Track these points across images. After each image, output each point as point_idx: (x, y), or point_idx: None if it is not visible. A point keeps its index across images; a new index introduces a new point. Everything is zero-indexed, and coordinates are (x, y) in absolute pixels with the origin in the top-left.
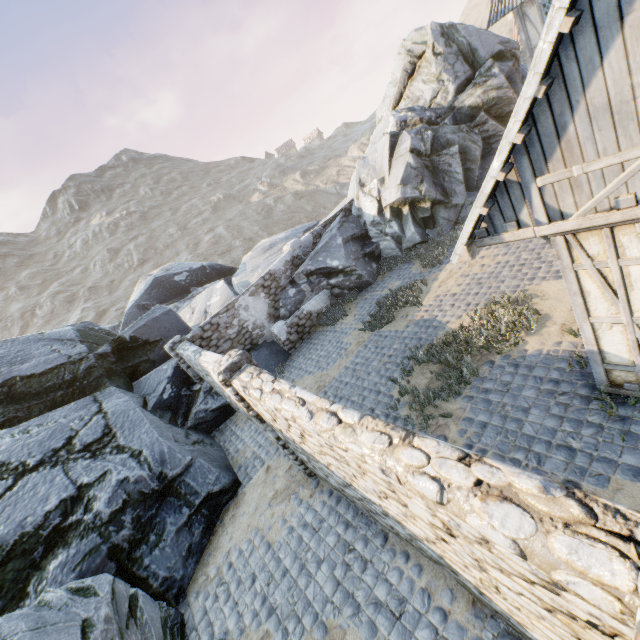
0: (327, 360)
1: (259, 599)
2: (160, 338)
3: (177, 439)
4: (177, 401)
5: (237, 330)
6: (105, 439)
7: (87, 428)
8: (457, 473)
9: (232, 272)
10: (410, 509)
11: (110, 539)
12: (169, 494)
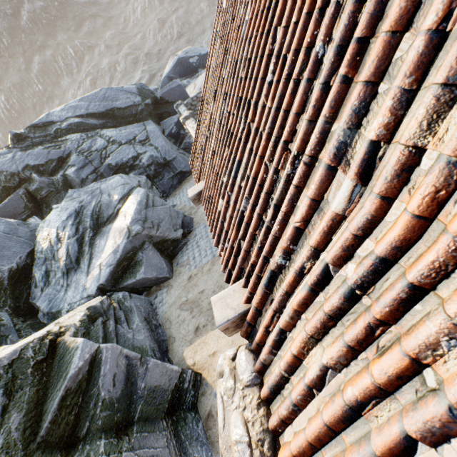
0: None
1: (187, 199)
2: (174, 101)
3: (172, 148)
4: (178, 136)
5: None
6: (147, 141)
7: (141, 135)
8: None
9: None
10: None
11: (147, 172)
12: (167, 166)
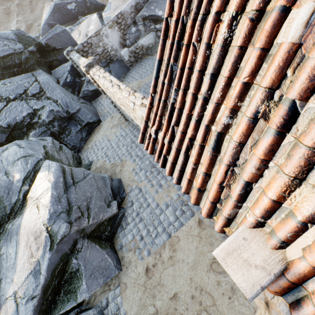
0: (145, 74)
1: (104, 153)
2: (62, 47)
3: (73, 99)
4: (74, 84)
5: (102, 50)
6: (41, 93)
7: (32, 87)
8: (139, 101)
9: (103, 8)
10: (138, 120)
11: (50, 130)
12: (72, 119)
